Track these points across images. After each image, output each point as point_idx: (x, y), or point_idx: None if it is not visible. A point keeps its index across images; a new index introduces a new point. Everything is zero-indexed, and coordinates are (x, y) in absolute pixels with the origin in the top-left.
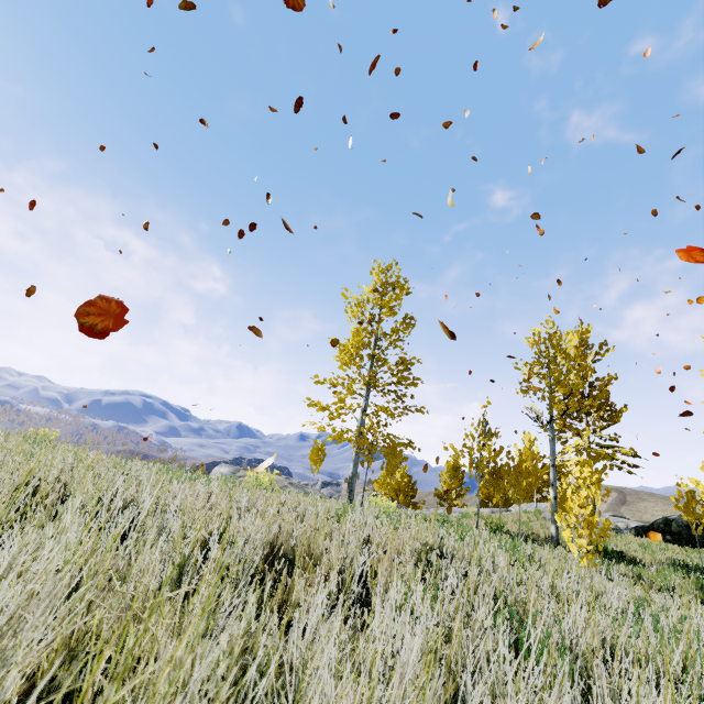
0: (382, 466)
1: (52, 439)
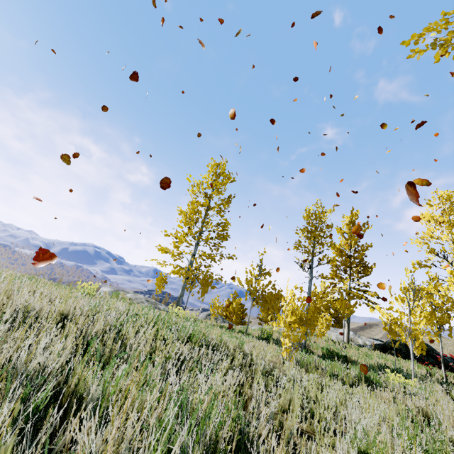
0: (198, 291)
1: None
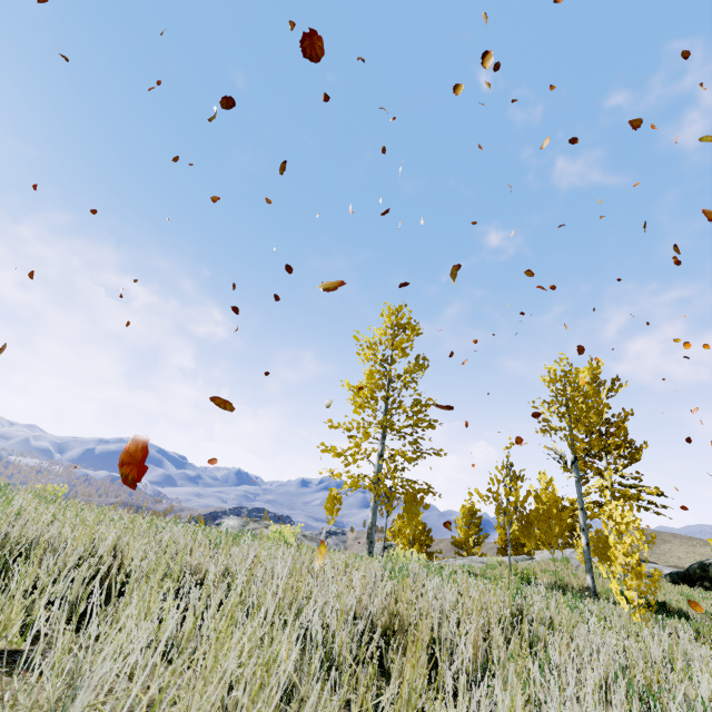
0: (402, 515)
1: (59, 495)
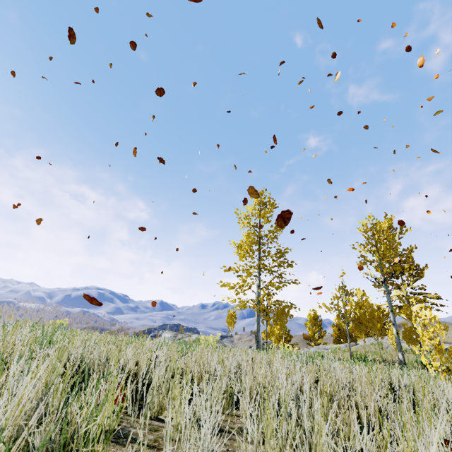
0: (276, 323)
1: (64, 326)
